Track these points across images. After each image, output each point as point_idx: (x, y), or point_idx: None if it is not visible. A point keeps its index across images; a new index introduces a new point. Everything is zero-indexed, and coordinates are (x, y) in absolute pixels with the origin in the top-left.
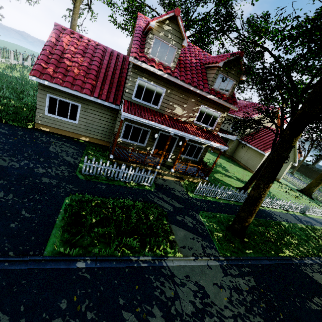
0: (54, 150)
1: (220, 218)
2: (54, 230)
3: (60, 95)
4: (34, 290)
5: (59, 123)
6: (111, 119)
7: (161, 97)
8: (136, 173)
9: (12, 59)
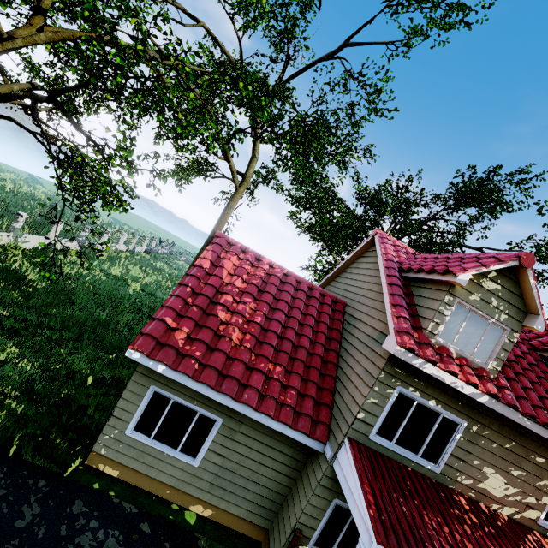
0: None
1: None
2: None
3: (181, 392)
4: None
5: (150, 457)
6: (288, 466)
7: (449, 440)
8: None
9: (122, 243)
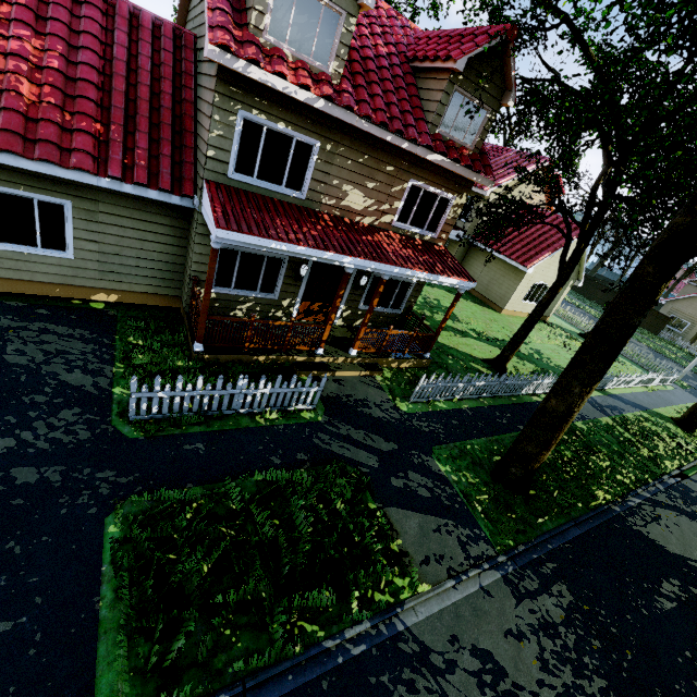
0: (23, 359)
1: (474, 451)
2: (102, 645)
3: None
4: None
5: (11, 262)
6: (173, 237)
7: (308, 166)
8: (277, 390)
9: None
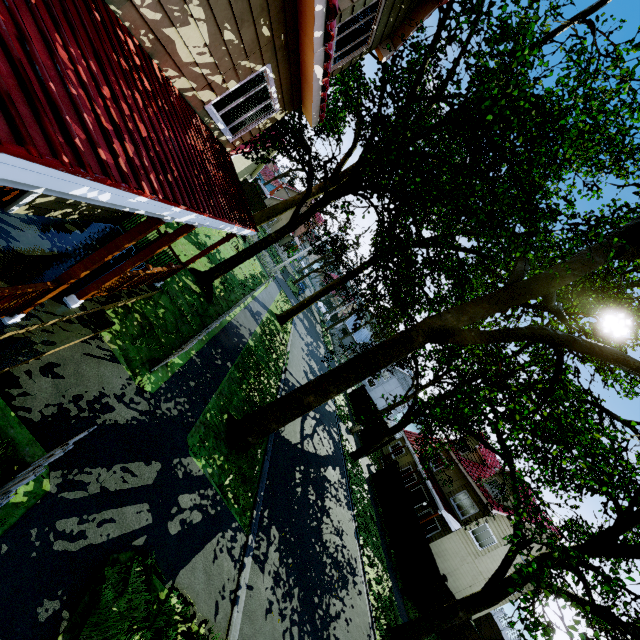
0: None
1: (213, 420)
2: None
3: None
4: None
5: None
6: None
7: None
8: None
9: None
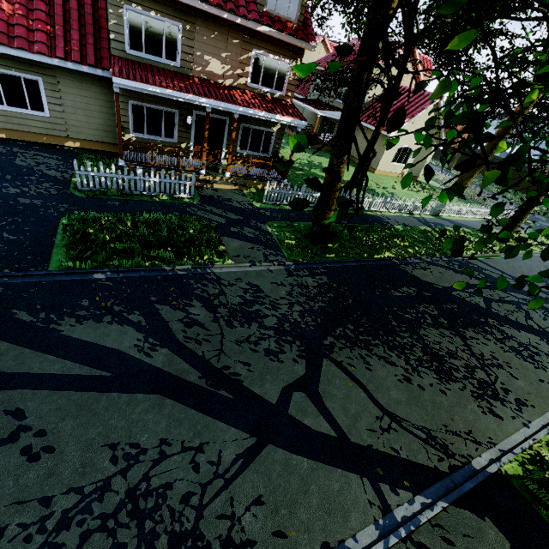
0: (25, 164)
1: (299, 226)
2: (55, 250)
3: None
4: (47, 295)
5: (16, 119)
6: (106, 101)
7: (177, 42)
8: (163, 180)
9: None
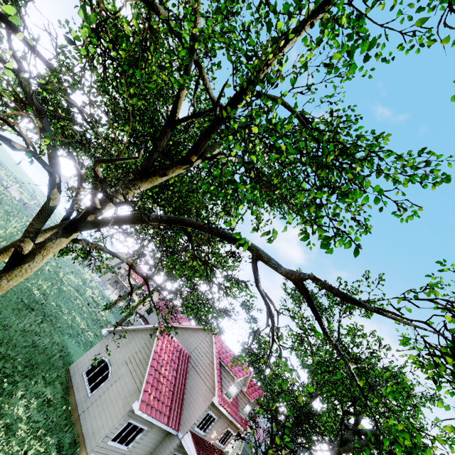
0: None
1: None
2: None
3: (139, 420)
4: None
5: (111, 451)
6: (158, 441)
7: (211, 424)
8: None
9: None
